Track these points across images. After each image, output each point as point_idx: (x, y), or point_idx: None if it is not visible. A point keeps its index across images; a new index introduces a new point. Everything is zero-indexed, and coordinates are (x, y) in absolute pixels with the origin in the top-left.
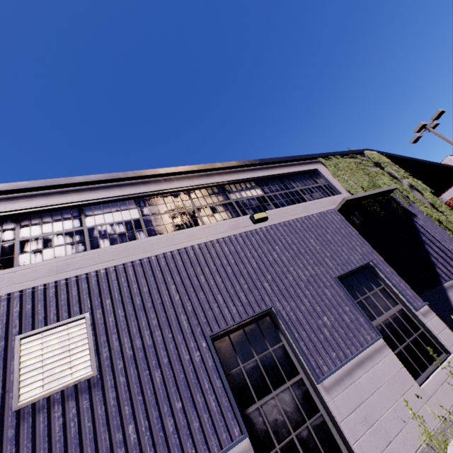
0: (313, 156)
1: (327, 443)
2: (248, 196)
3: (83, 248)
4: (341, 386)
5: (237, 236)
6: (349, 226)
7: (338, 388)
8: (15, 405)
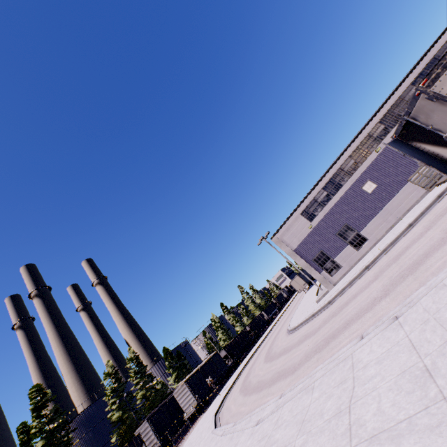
0: None
1: None
2: None
3: None
4: None
5: None
6: None
7: None
8: None
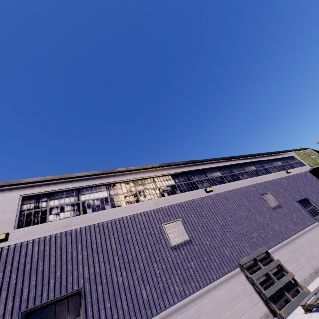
0: (290, 150)
1: None
2: (278, 164)
3: (251, 176)
4: None
5: (285, 177)
6: (314, 177)
7: None
8: (270, 207)
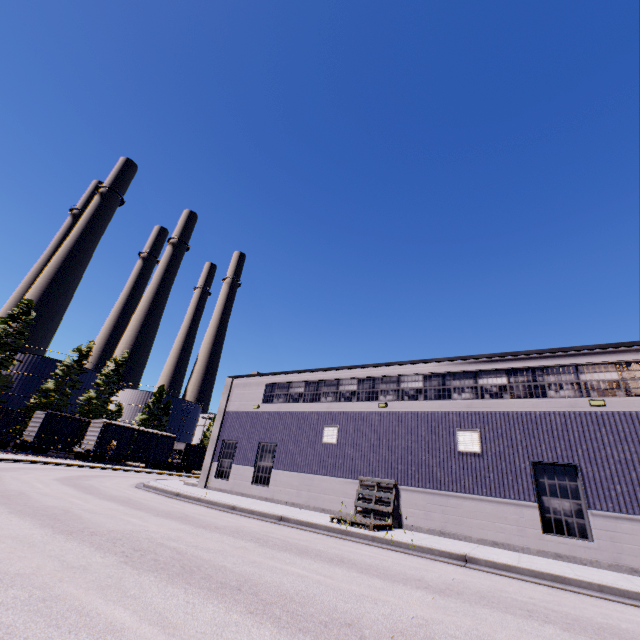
0: None
1: (581, 531)
2: (599, 378)
3: (477, 396)
4: (604, 518)
5: (570, 413)
6: None
7: (601, 518)
8: (457, 450)
